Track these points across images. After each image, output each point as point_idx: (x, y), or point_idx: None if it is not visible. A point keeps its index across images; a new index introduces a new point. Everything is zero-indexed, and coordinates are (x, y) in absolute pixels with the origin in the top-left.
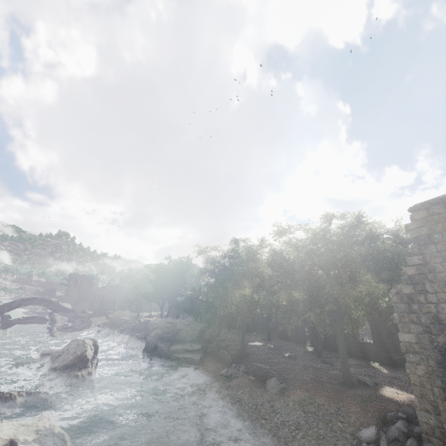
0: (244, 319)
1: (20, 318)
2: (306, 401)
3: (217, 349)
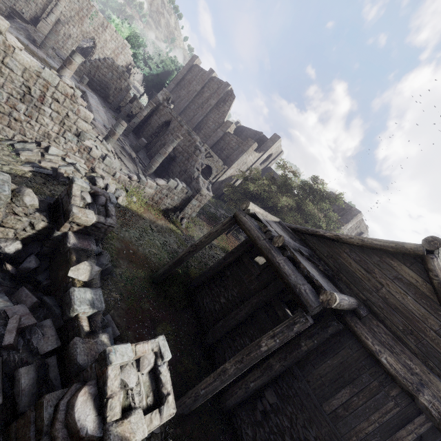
0: None
1: None
2: None
3: None
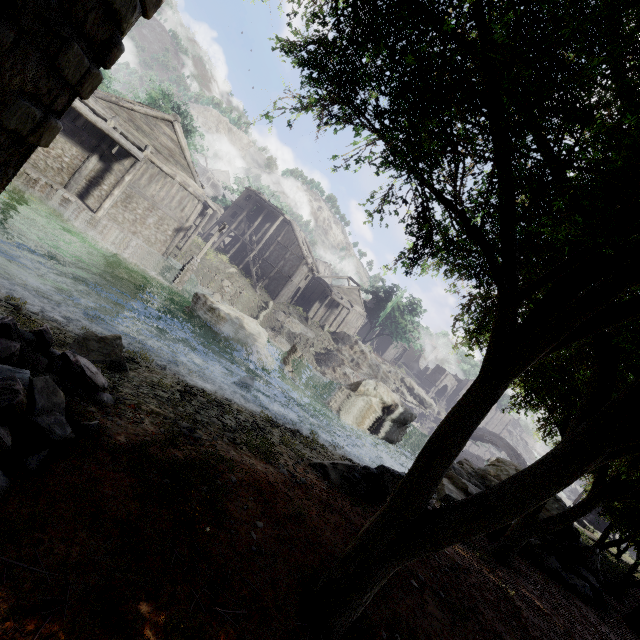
0: (593, 494)
1: (480, 452)
2: (262, 449)
3: (506, 529)
